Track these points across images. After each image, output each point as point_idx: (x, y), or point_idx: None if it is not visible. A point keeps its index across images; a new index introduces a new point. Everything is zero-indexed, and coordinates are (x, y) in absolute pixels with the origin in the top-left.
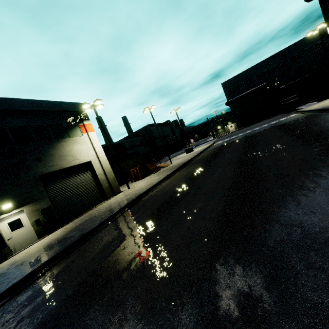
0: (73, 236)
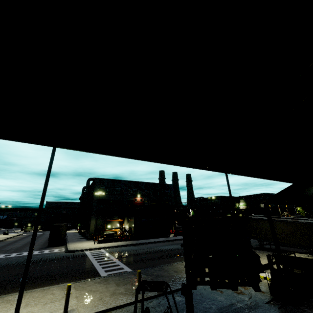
0: None
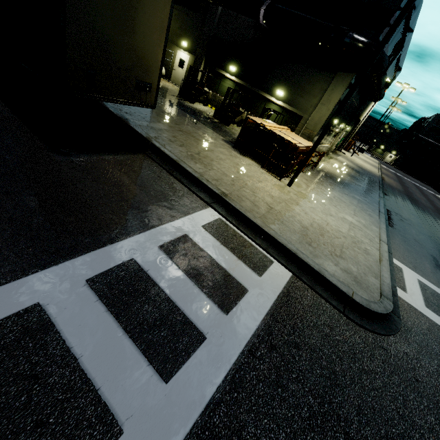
0: (373, 176)
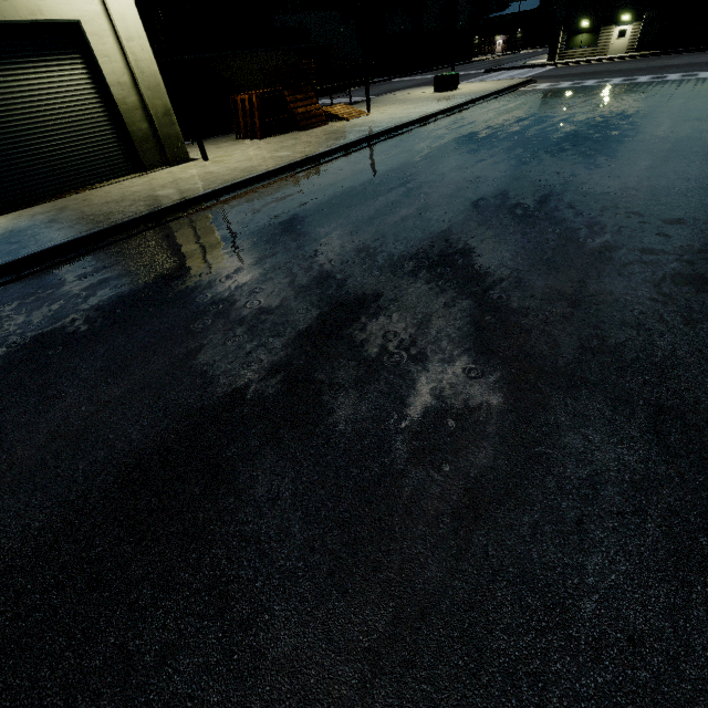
0: None
